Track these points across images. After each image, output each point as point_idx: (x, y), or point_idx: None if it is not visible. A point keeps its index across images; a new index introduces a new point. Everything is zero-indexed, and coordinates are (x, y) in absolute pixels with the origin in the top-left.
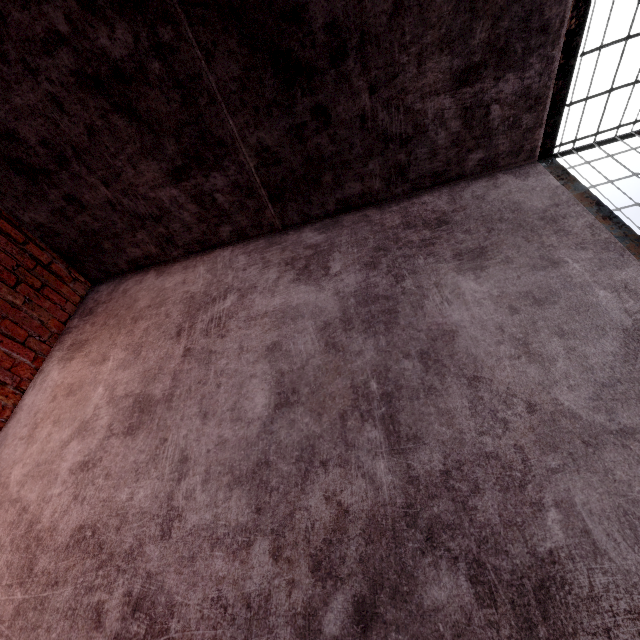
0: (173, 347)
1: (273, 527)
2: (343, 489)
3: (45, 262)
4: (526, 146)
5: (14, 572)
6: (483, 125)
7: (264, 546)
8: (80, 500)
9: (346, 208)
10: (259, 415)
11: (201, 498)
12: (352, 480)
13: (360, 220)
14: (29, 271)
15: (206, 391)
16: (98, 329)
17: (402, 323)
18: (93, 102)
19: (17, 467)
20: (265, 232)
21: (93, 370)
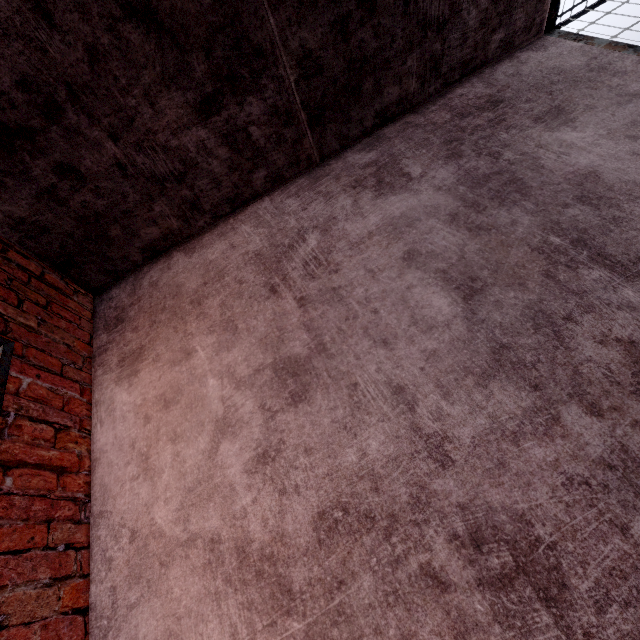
0: (278, 304)
1: (567, 392)
2: (610, 328)
3: (36, 273)
4: (536, 19)
5: (264, 608)
6: None
7: (574, 412)
8: (292, 491)
9: (383, 121)
10: (452, 314)
11: (456, 411)
12: (612, 317)
13: (405, 128)
14: (25, 285)
15: (364, 322)
16: (148, 331)
17: (534, 185)
18: (96, 6)
19: (157, 508)
20: (302, 170)
21: (181, 369)
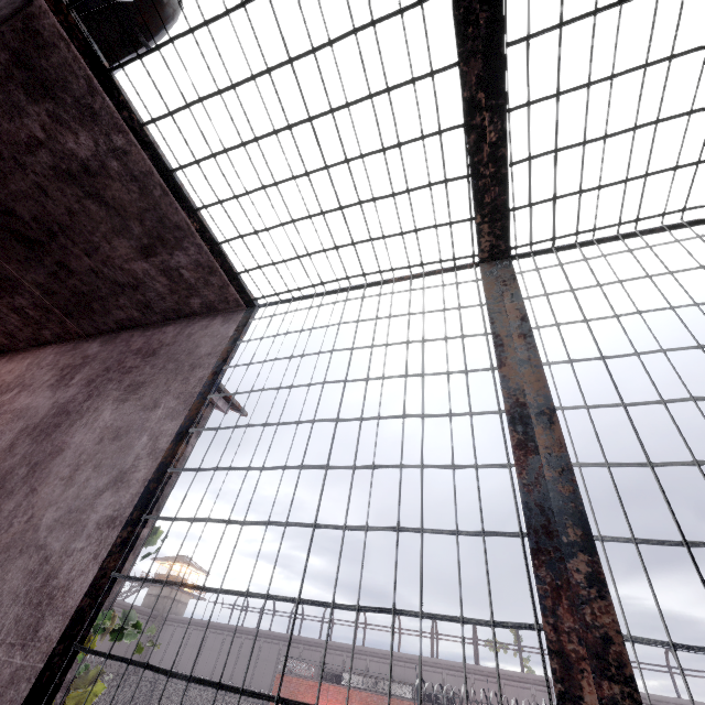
0: None
1: None
2: None
3: None
4: (230, 297)
5: None
6: (184, 281)
7: None
8: None
9: (125, 327)
10: None
11: None
12: None
13: (126, 339)
14: None
15: None
16: None
17: (53, 437)
18: None
19: None
20: (76, 337)
21: None
